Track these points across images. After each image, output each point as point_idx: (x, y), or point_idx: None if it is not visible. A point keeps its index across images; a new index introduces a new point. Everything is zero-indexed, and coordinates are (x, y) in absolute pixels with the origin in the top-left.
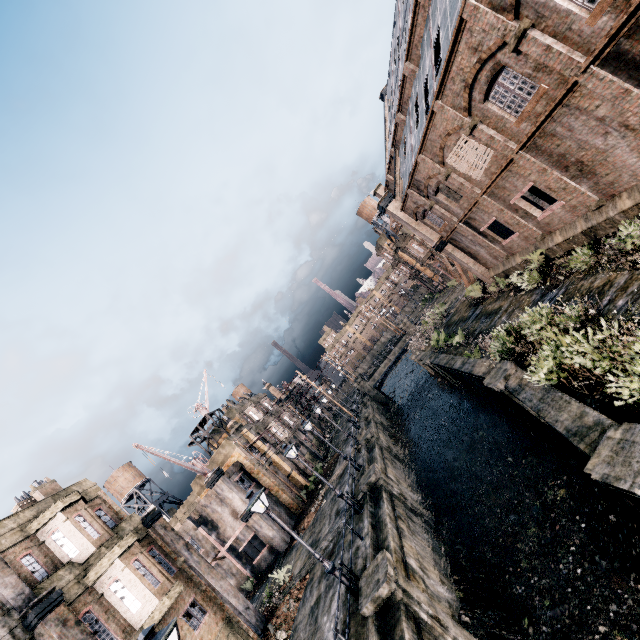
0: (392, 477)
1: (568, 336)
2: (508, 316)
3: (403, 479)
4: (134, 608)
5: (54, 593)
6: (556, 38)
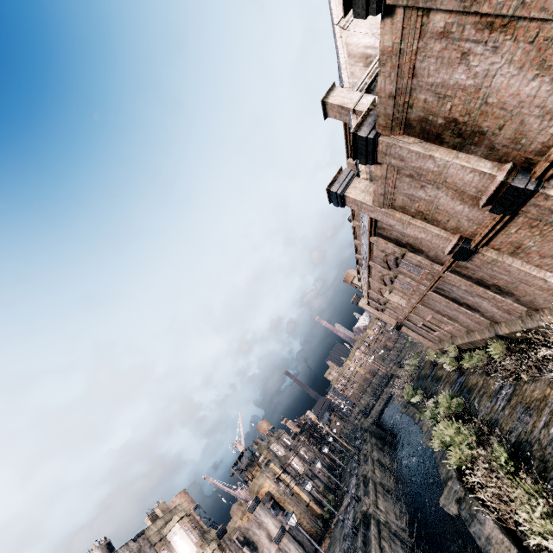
0: (382, 508)
1: (441, 425)
2: (443, 386)
3: (392, 510)
4: None
5: None
6: (411, 279)
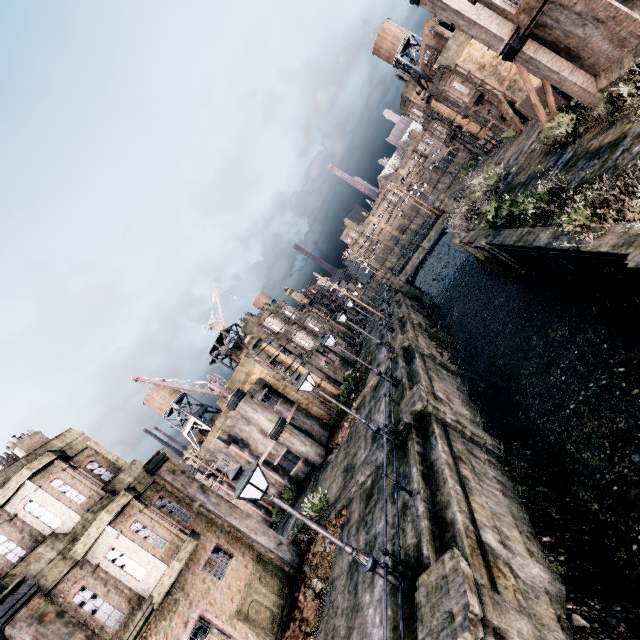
0: (440, 395)
1: None
2: None
3: (453, 393)
4: (139, 575)
5: (22, 586)
6: None
